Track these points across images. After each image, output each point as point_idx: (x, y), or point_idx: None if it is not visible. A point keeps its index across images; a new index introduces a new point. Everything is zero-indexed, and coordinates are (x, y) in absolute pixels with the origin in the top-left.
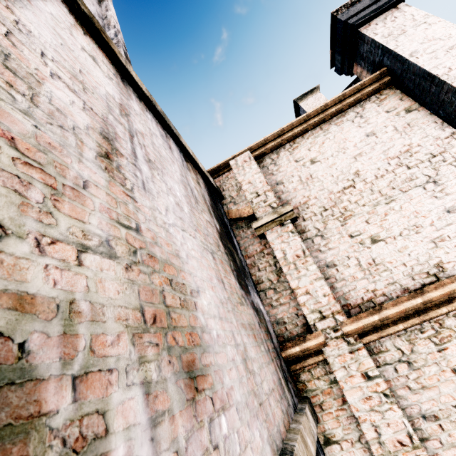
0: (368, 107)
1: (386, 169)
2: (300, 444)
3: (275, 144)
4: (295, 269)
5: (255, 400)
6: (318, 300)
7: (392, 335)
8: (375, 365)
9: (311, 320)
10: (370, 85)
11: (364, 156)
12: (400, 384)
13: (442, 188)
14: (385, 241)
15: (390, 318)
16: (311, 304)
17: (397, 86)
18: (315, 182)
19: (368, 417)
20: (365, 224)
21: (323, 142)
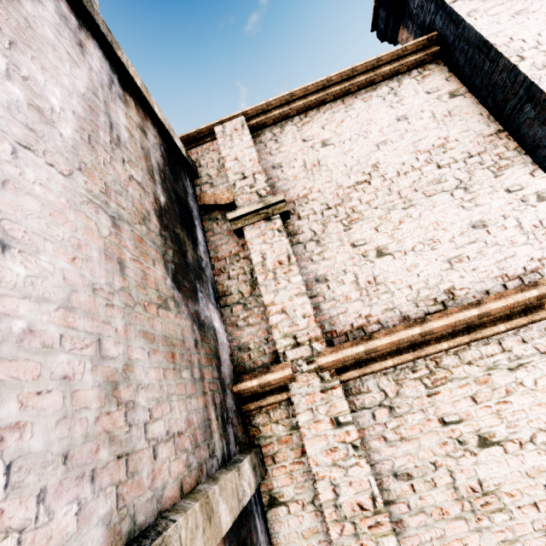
0: (406, 83)
1: (412, 165)
2: (192, 517)
3: (280, 114)
4: (273, 279)
5: (105, 450)
6: (296, 322)
7: (378, 372)
8: (351, 408)
9: (280, 347)
10: (413, 53)
11: (389, 145)
12: (376, 434)
13: (472, 197)
14: (393, 255)
15: (379, 351)
16: (285, 326)
17: (446, 61)
18: (323, 171)
19: (327, 474)
20: (373, 231)
21: (343, 120)
